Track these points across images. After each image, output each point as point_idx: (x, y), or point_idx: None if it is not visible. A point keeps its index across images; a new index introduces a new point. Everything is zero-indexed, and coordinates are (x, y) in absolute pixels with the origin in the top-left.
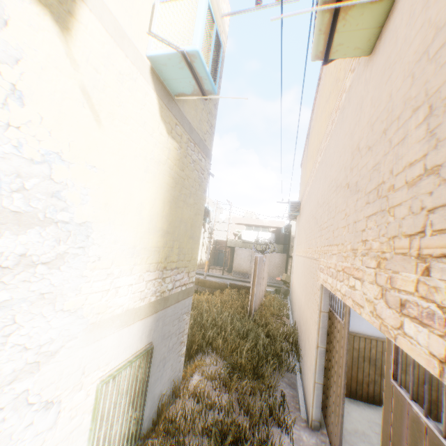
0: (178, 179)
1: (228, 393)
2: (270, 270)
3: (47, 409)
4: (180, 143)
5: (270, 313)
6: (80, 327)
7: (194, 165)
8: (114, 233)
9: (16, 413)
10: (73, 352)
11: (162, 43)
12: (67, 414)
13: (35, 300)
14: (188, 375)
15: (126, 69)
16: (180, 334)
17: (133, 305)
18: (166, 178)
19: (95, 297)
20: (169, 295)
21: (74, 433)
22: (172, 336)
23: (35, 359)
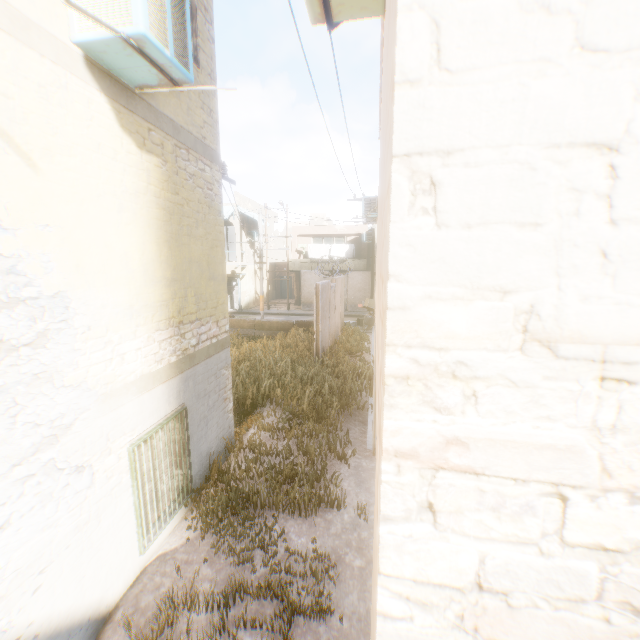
0: (172, 208)
1: (287, 440)
2: (352, 295)
3: (80, 473)
4: (163, 155)
5: (344, 351)
6: (90, 400)
7: (193, 181)
8: (100, 297)
9: (50, 478)
10: (90, 423)
11: (90, 21)
12: (103, 476)
13: (31, 381)
14: (244, 431)
15: (48, 76)
16: (222, 390)
17: (149, 370)
18: (154, 211)
19: (98, 368)
20: (195, 352)
21: (117, 491)
22: (211, 395)
23: (52, 433)
